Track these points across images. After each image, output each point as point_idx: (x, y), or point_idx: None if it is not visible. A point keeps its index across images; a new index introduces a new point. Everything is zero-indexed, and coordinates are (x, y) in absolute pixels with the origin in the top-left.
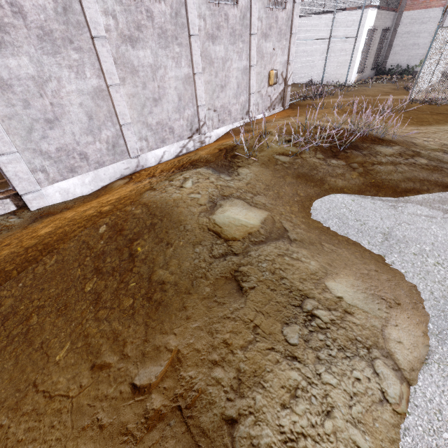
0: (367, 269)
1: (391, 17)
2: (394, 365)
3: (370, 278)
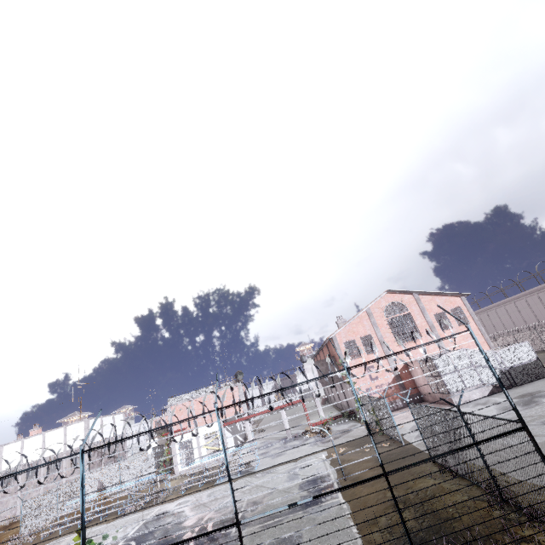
0: None
1: None
2: None
3: None
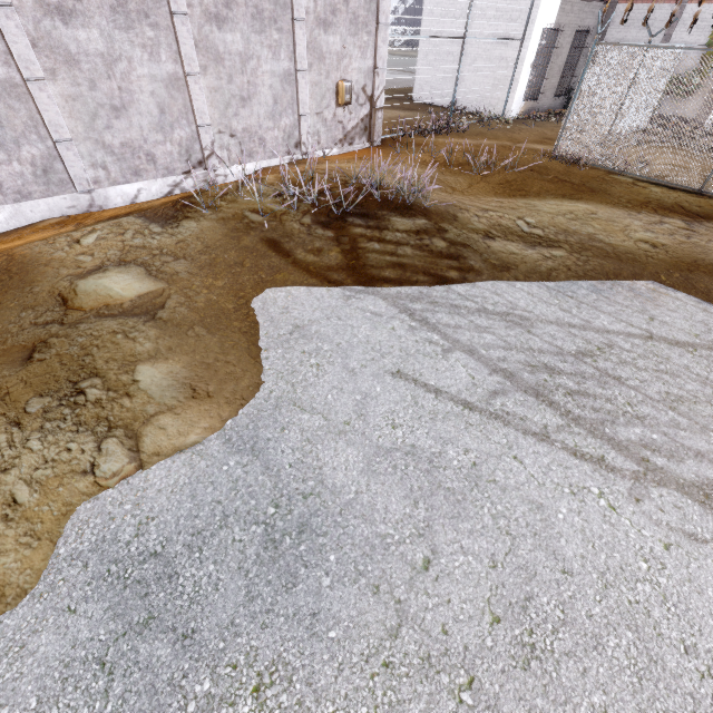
0: (217, 359)
1: (596, 11)
2: (135, 446)
3: (207, 368)
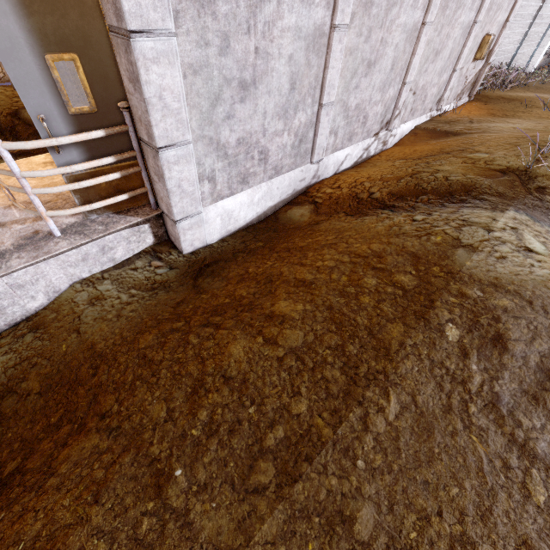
0: None
1: None
2: None
3: None
